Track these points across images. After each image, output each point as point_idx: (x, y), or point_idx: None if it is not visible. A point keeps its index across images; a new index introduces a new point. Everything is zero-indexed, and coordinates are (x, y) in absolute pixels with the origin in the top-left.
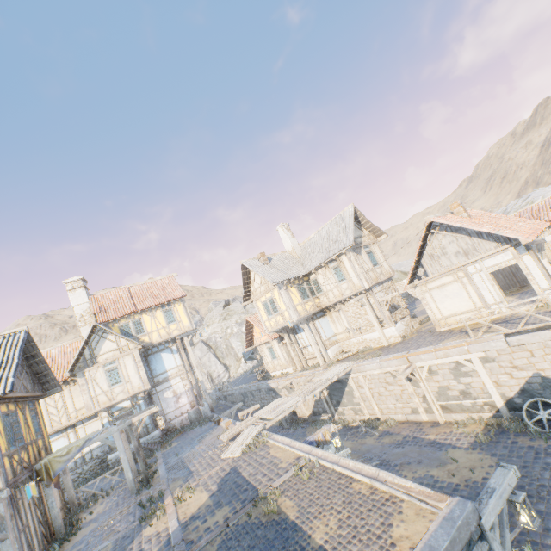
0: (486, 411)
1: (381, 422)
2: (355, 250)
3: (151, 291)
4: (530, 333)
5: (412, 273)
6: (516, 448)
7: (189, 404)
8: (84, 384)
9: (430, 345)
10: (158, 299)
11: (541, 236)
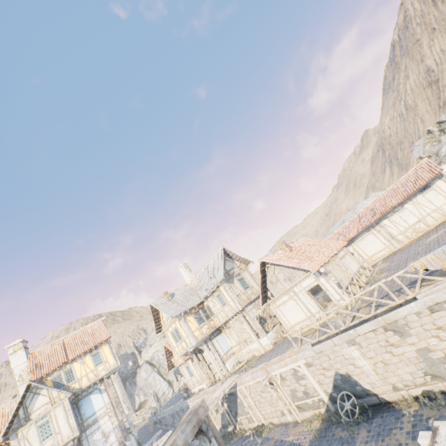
0: (322, 406)
1: (264, 427)
2: (229, 280)
3: (82, 338)
4: (322, 342)
5: (262, 296)
6: (332, 441)
7: (117, 441)
8: (17, 445)
9: (281, 354)
10: (87, 345)
11: (334, 258)
